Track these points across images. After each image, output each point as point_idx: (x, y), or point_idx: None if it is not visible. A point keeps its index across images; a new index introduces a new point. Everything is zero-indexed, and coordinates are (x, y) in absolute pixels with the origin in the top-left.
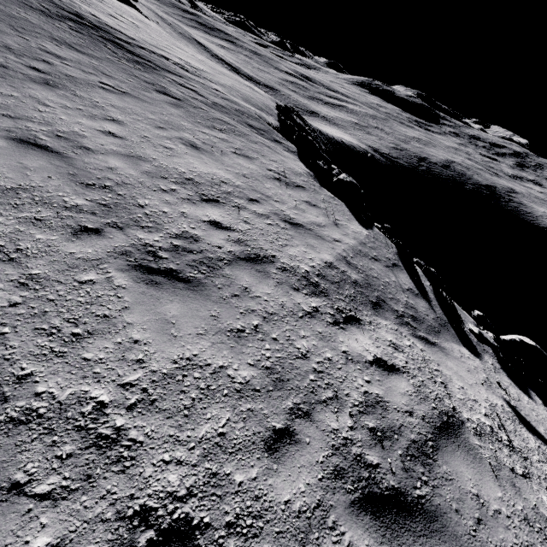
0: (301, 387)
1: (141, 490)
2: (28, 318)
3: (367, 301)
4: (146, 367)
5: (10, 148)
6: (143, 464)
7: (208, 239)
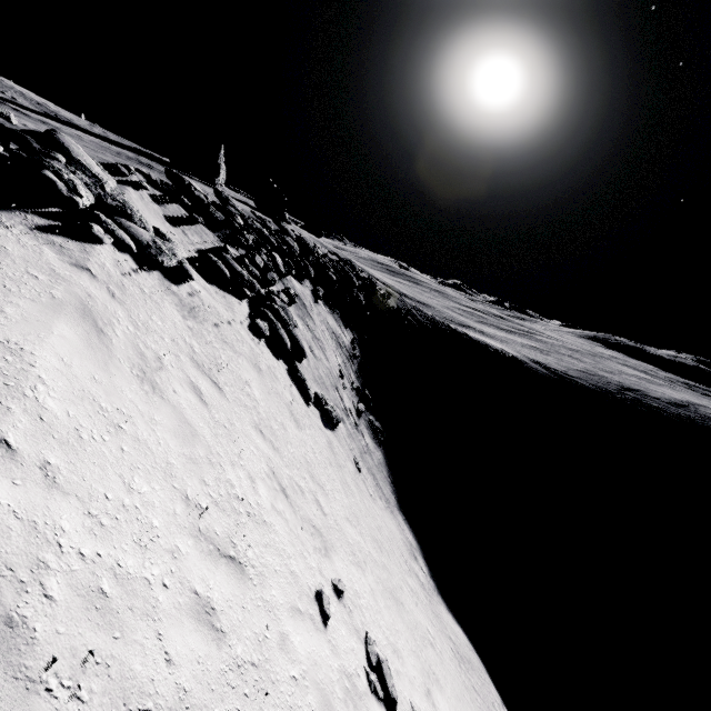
0: None
1: None
2: None
3: None
4: None
5: None
6: None
7: None
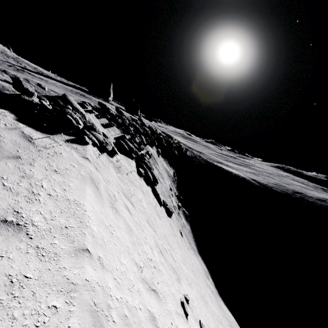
0: None
1: None
2: None
3: None
4: None
5: None
6: None
7: None
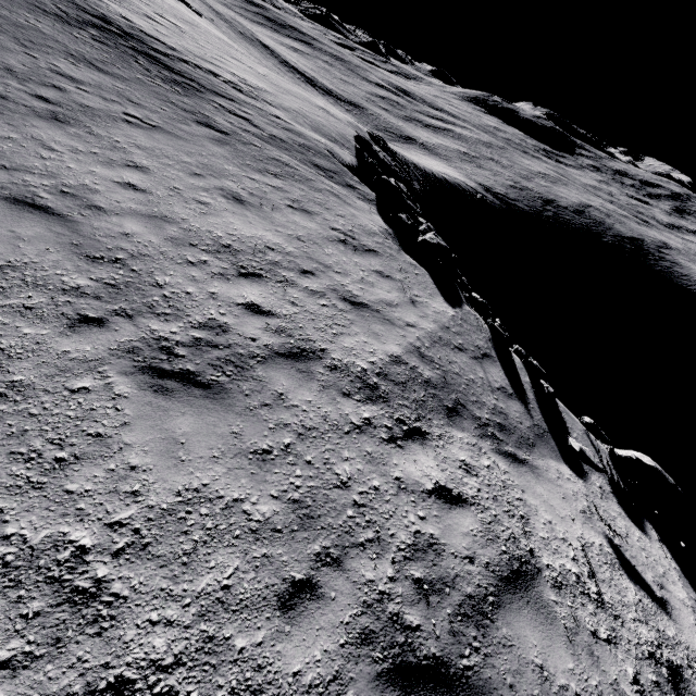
0: (334, 526)
1: (119, 657)
2: (3, 439)
3: (440, 406)
4: (142, 502)
5: (1, 211)
6: (124, 625)
7: (240, 329)
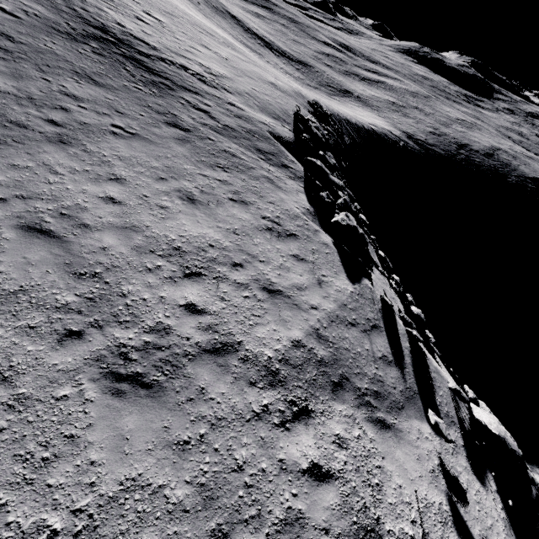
0: (228, 505)
1: None
2: (10, 444)
3: (327, 382)
4: (96, 491)
5: (18, 239)
6: None
7: (179, 330)
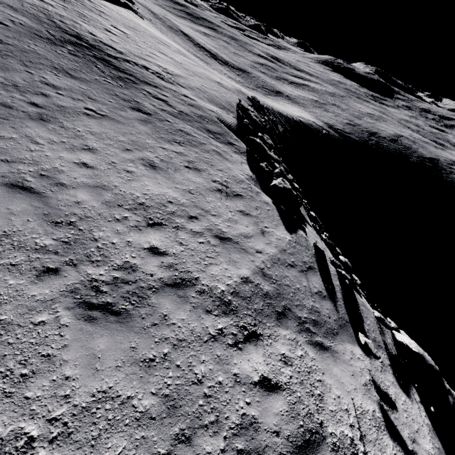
0: (189, 413)
1: None
2: None
3: (273, 312)
4: (70, 402)
5: (2, 194)
6: None
7: (144, 268)
